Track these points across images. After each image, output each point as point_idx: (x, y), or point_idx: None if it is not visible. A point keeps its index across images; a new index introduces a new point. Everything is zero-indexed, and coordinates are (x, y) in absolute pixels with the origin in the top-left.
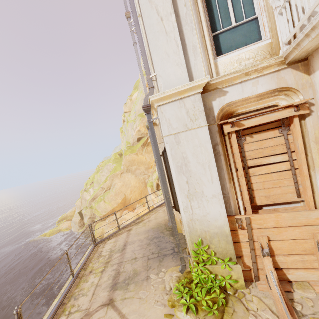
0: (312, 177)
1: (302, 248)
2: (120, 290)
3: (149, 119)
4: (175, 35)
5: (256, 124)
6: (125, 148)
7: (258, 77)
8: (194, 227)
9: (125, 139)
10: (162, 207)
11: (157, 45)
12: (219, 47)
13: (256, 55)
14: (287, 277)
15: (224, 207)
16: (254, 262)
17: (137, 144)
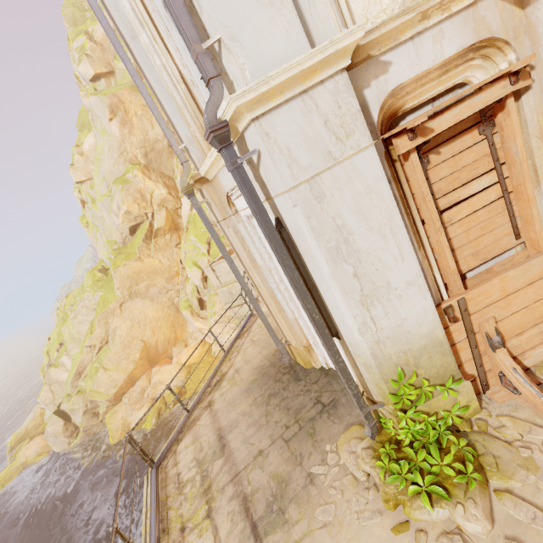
0: (536, 200)
1: (538, 315)
2: (275, 533)
3: (233, 161)
4: None
5: (454, 123)
6: (111, 255)
7: (442, 21)
8: (385, 353)
9: (101, 237)
10: (245, 336)
11: None
12: None
13: None
14: (523, 365)
15: (429, 296)
16: (480, 365)
17: (133, 241)
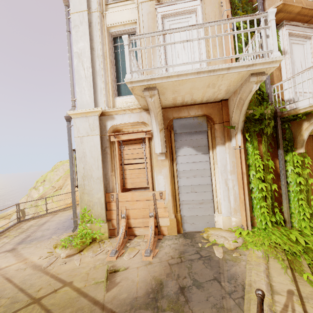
0: (153, 173)
1: (143, 214)
2: (24, 244)
3: (68, 125)
4: (90, 80)
5: (127, 139)
6: None
7: (131, 113)
8: (84, 198)
9: None
10: None
11: (79, 83)
12: (120, 91)
13: (135, 101)
14: (134, 233)
15: (102, 185)
16: (117, 223)
17: None
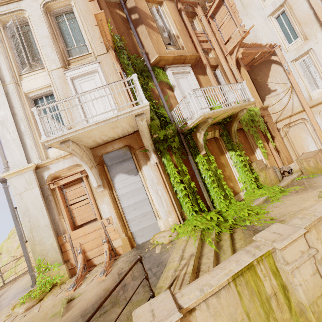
0: (98, 204)
1: (97, 243)
2: None
3: (4, 187)
4: (18, 141)
5: (66, 182)
6: None
7: (64, 160)
8: (36, 249)
9: None
10: None
11: (8, 146)
12: None
13: None
14: (94, 263)
15: (52, 231)
16: (75, 260)
17: None
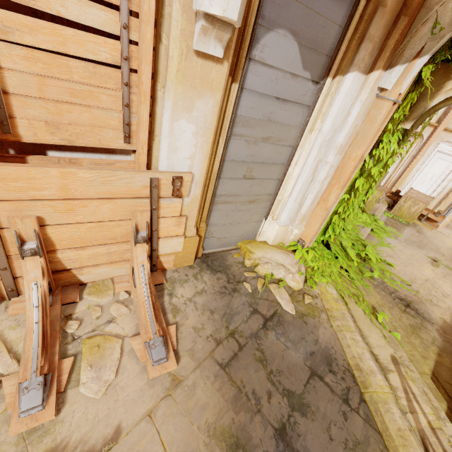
0: (158, 104)
1: (110, 236)
2: None
3: None
4: None
5: None
6: None
7: None
8: None
9: None
10: None
11: None
12: None
13: None
14: (79, 279)
15: None
16: (3, 269)
17: None
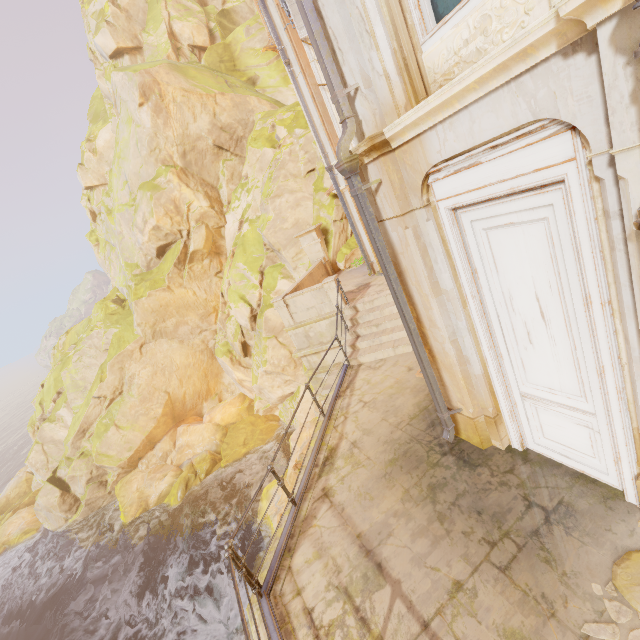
0: None
1: None
2: None
3: None
4: None
5: None
6: (130, 282)
7: None
8: None
9: (117, 259)
10: (347, 394)
11: None
12: None
13: None
14: None
15: None
16: None
17: (160, 265)
